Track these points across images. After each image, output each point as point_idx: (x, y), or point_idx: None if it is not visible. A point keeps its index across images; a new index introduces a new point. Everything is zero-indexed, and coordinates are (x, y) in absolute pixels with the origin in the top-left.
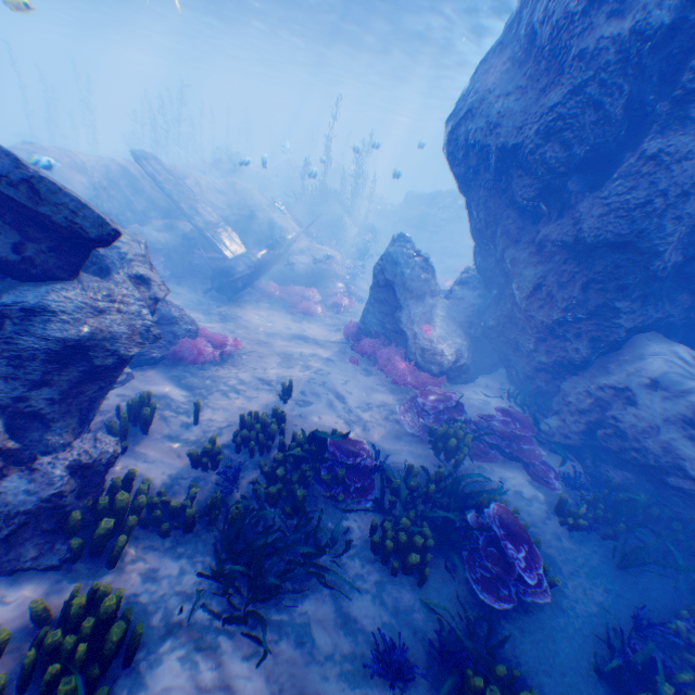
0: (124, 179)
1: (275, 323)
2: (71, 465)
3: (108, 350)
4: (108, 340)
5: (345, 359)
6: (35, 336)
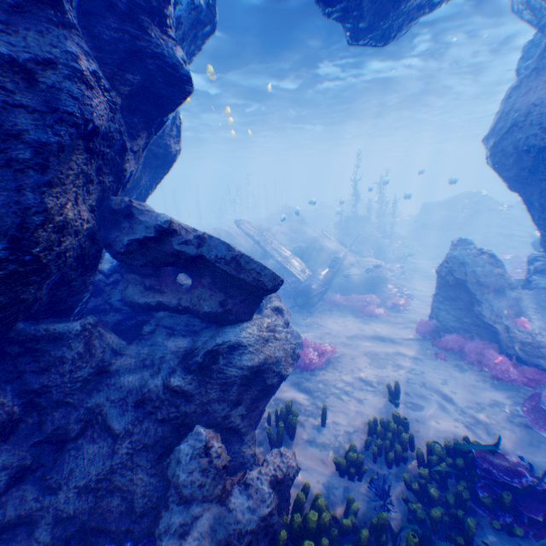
0: (228, 239)
1: (348, 326)
2: (271, 481)
3: (273, 370)
4: (273, 362)
5: (432, 357)
6: (234, 365)
